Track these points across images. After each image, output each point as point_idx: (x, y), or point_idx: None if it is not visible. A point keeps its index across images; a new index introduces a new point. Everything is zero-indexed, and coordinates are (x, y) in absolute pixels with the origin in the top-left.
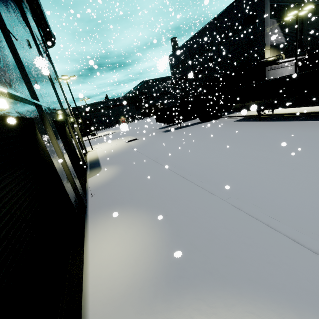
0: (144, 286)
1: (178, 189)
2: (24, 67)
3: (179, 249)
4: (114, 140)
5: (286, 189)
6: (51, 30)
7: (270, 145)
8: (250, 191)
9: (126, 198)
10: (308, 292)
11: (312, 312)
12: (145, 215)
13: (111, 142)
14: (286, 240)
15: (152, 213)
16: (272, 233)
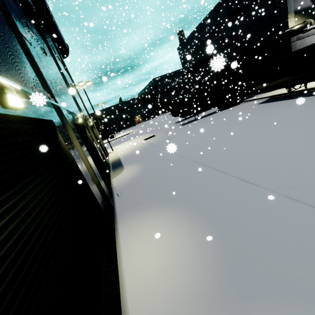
0: (194, 304)
1: (210, 182)
2: (39, 69)
3: (229, 255)
4: (132, 140)
5: None
6: (64, 40)
7: (314, 123)
8: (304, 178)
9: (153, 196)
10: None
11: None
12: (178, 214)
13: (129, 141)
14: None
15: (186, 211)
16: None
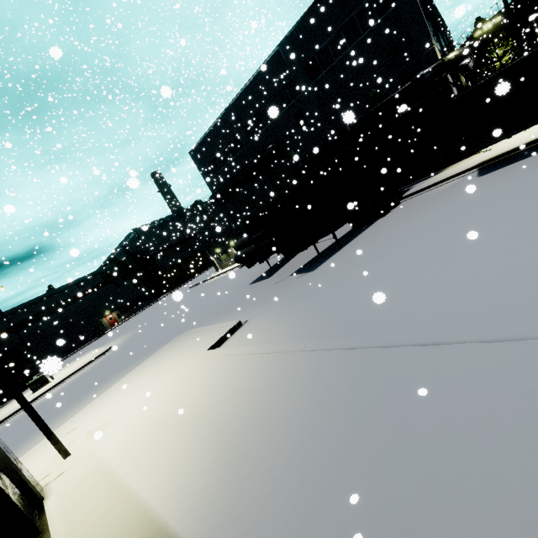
0: None
1: None
2: None
3: None
4: (145, 367)
5: None
6: None
7: None
8: None
9: None
10: None
11: None
12: None
13: (138, 377)
14: None
15: None
16: None
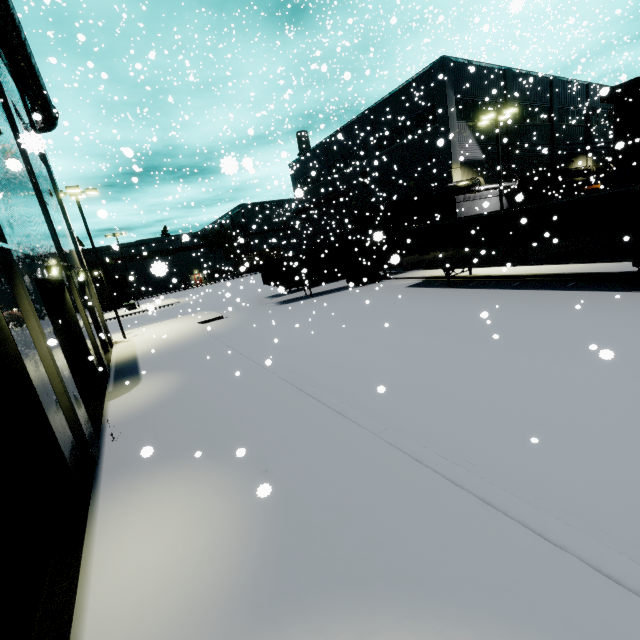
0: (207, 621)
1: (294, 417)
2: None
3: (284, 537)
4: (175, 320)
5: (481, 410)
6: (49, 100)
7: (463, 332)
8: (424, 416)
9: (188, 440)
10: (497, 591)
11: (500, 625)
12: (223, 473)
13: (168, 323)
14: (471, 502)
15: (239, 467)
16: (451, 490)
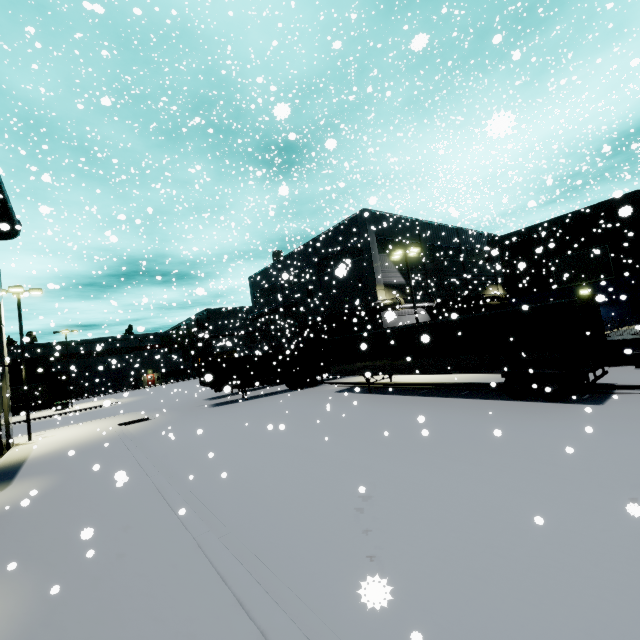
0: None
1: (132, 522)
2: None
3: None
4: (98, 420)
5: (314, 511)
6: (14, 216)
7: (352, 435)
8: (261, 518)
9: (4, 551)
10: None
11: None
12: (11, 586)
13: (88, 424)
14: (227, 603)
15: (34, 579)
16: (218, 592)
